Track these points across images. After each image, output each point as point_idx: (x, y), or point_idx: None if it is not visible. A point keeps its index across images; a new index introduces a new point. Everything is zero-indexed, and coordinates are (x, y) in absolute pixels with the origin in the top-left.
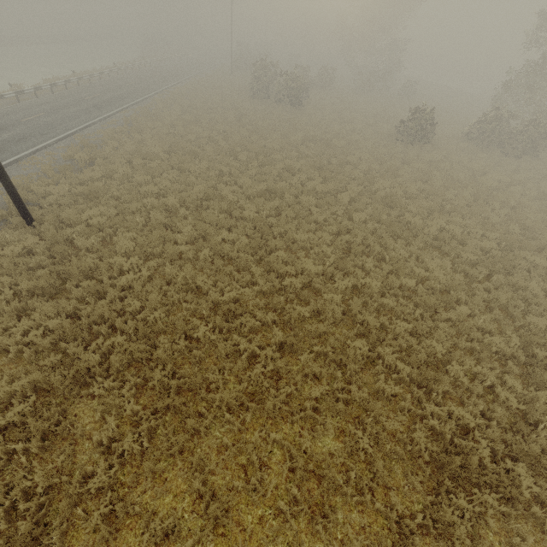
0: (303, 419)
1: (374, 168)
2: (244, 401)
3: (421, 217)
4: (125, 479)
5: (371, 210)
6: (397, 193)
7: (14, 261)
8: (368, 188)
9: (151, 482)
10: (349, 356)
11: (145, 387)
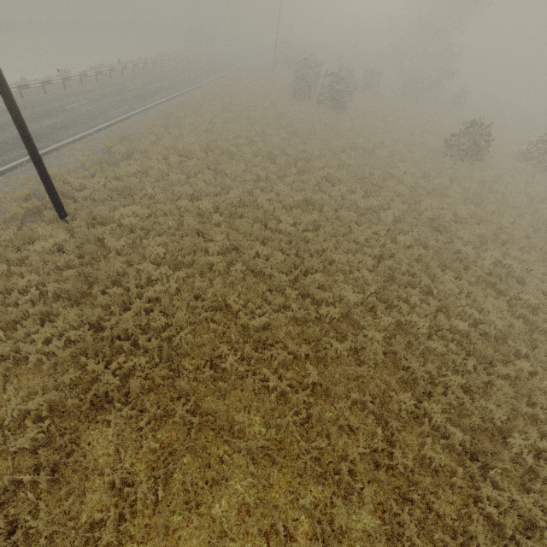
0: (336, 481)
1: (421, 185)
2: (271, 454)
3: (473, 246)
4: (135, 531)
5: (416, 233)
6: (446, 216)
7: (43, 259)
8: (413, 207)
9: (163, 539)
10: (391, 410)
11: (164, 419)
